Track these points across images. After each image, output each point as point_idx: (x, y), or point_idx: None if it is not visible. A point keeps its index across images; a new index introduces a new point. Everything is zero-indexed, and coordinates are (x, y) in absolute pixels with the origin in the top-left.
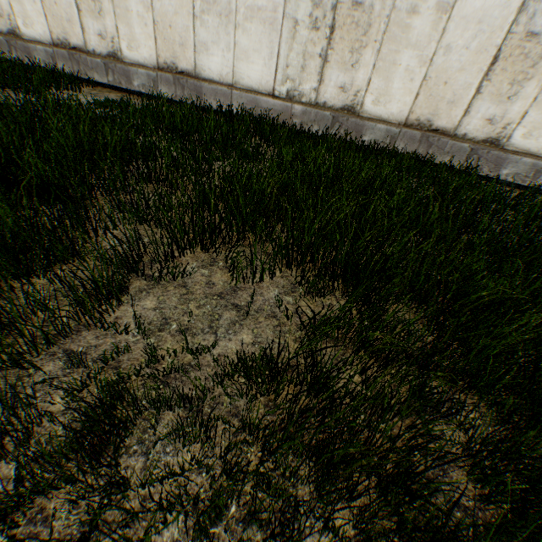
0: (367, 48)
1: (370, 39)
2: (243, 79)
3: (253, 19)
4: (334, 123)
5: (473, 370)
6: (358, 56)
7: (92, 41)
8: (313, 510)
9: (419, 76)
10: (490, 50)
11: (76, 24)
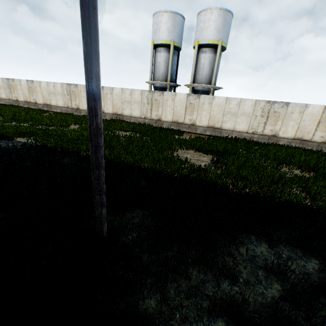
0: (278, 121)
1: (279, 119)
2: (237, 129)
3: (242, 115)
4: (268, 139)
5: None
6: (276, 122)
7: (186, 121)
8: None
9: (296, 127)
10: (316, 120)
11: (182, 117)
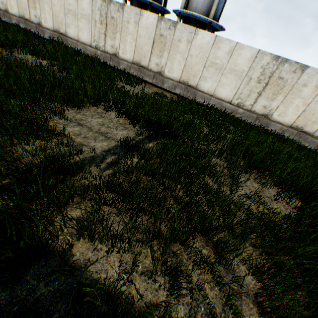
0: (280, 94)
1: (282, 91)
2: (218, 94)
3: (231, 73)
4: (256, 119)
5: None
6: (275, 96)
7: (152, 65)
8: None
9: (301, 109)
10: None
11: (147, 58)
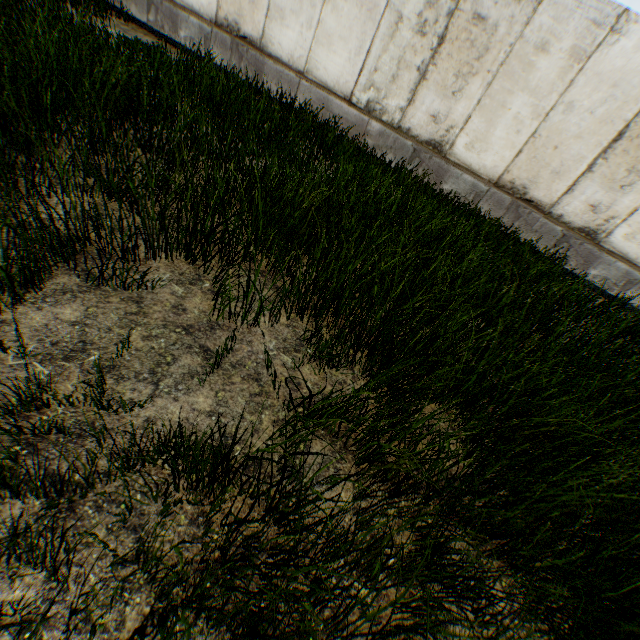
0: (477, 77)
1: (483, 66)
2: (318, 69)
3: None
4: (414, 157)
5: (516, 530)
6: (464, 83)
7: None
8: None
9: (528, 130)
10: (617, 123)
11: None
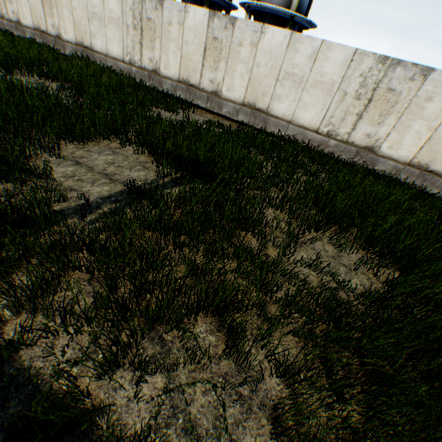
0: (391, 115)
1: (394, 110)
2: (299, 119)
3: (316, 87)
4: (356, 155)
5: None
6: (384, 118)
7: (204, 83)
8: (424, 354)
9: (425, 136)
10: None
11: (198, 72)
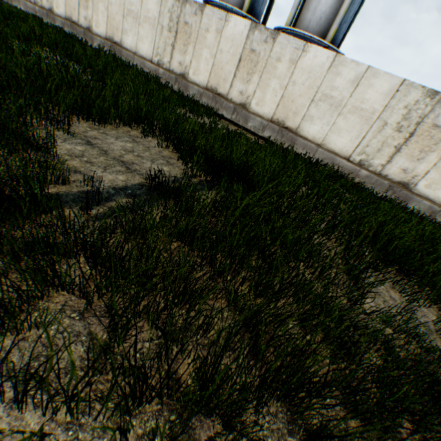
0: (433, 152)
1: (437, 147)
2: (330, 143)
3: (354, 113)
4: (388, 189)
5: None
6: (424, 155)
7: (233, 93)
8: None
9: None
10: None
11: (228, 82)
